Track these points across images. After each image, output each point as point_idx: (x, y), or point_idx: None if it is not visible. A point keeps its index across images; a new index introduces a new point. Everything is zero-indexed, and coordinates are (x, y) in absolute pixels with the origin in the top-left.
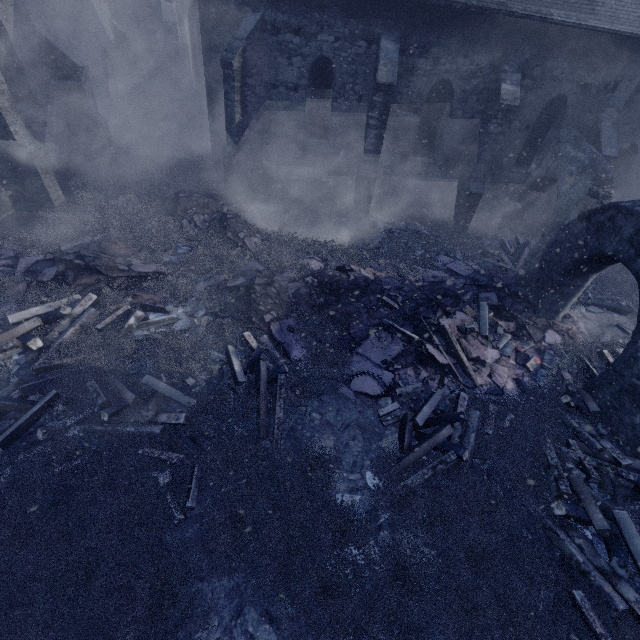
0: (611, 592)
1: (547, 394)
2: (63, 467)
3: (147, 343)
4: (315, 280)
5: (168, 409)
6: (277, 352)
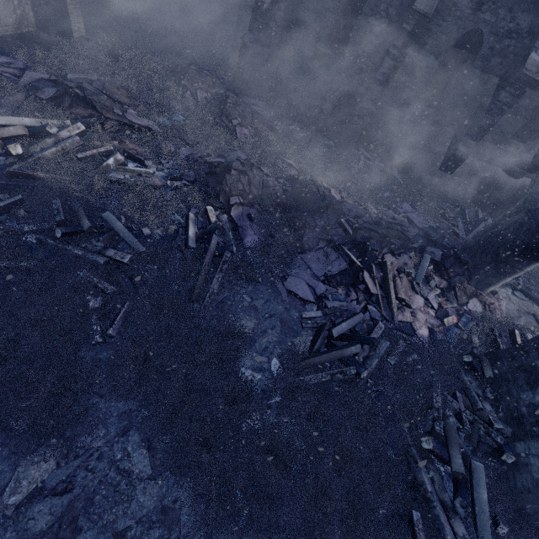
0: (445, 523)
1: (452, 349)
2: (8, 263)
3: (119, 186)
4: (287, 184)
5: (118, 247)
6: (231, 233)
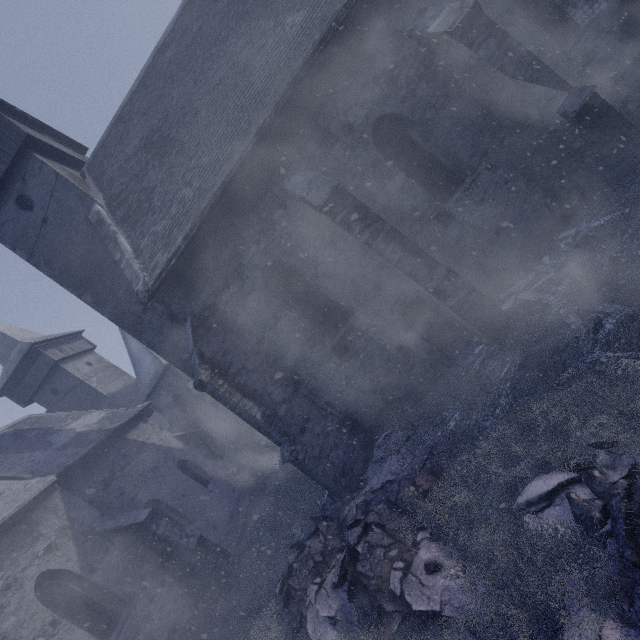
0: None
1: None
2: None
3: None
4: None
5: None
6: None
